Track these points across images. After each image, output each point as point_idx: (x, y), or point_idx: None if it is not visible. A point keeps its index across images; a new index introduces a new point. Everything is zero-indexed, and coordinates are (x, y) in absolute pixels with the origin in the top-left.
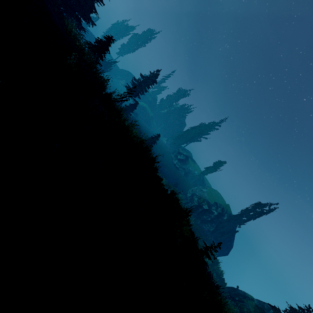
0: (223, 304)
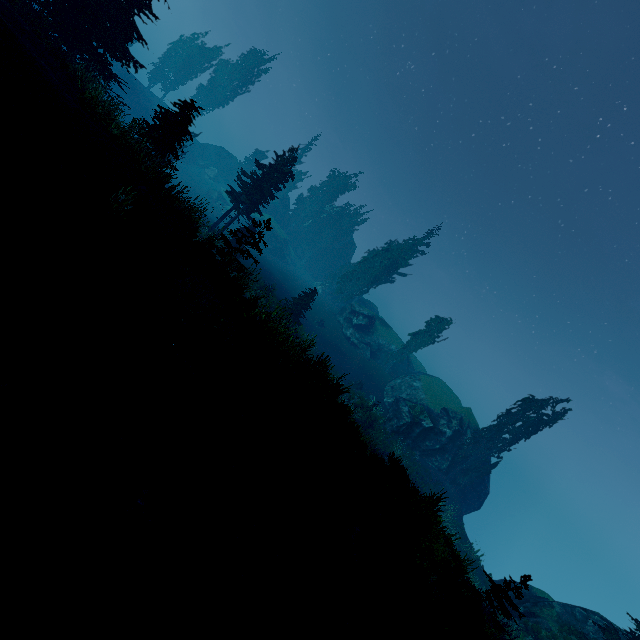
0: None
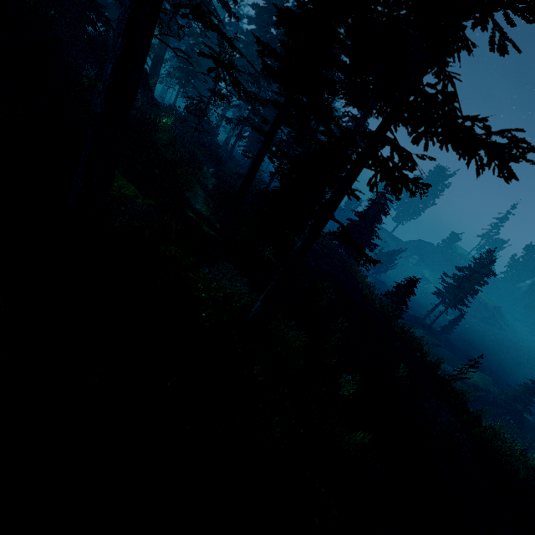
0: None
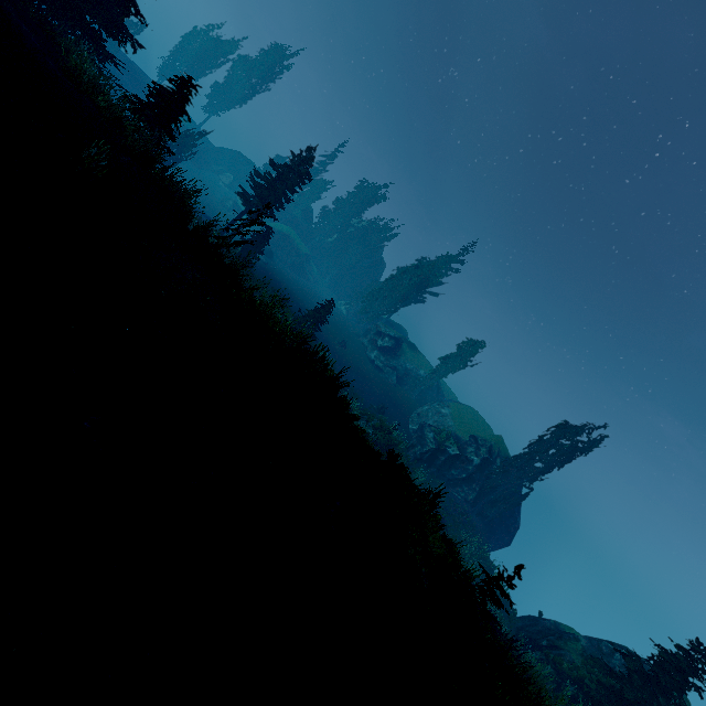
0: (539, 700)
